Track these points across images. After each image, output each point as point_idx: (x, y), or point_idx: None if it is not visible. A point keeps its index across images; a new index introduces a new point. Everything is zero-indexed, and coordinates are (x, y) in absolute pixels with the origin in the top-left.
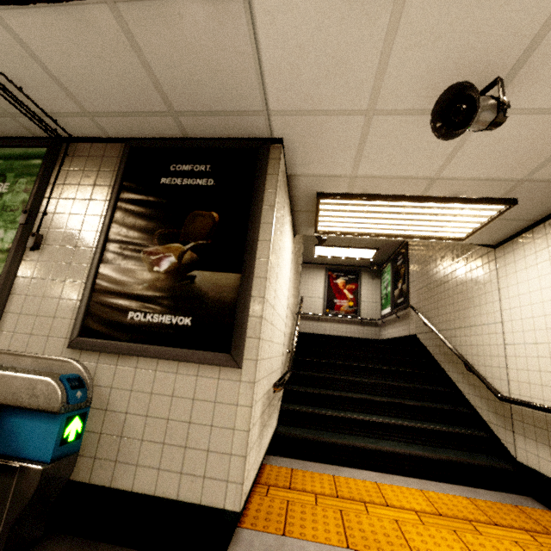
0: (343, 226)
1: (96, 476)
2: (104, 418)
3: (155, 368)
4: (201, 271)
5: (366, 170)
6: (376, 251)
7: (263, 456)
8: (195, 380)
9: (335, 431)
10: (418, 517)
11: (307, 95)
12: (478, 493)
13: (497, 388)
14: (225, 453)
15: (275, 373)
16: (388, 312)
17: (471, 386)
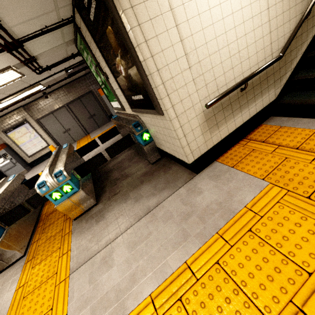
0: None
1: (159, 147)
2: (151, 132)
3: (148, 117)
4: (129, 70)
5: None
6: None
7: (231, 132)
8: (157, 120)
9: None
10: None
11: None
12: None
13: None
14: (177, 146)
15: (241, 76)
16: None
17: None
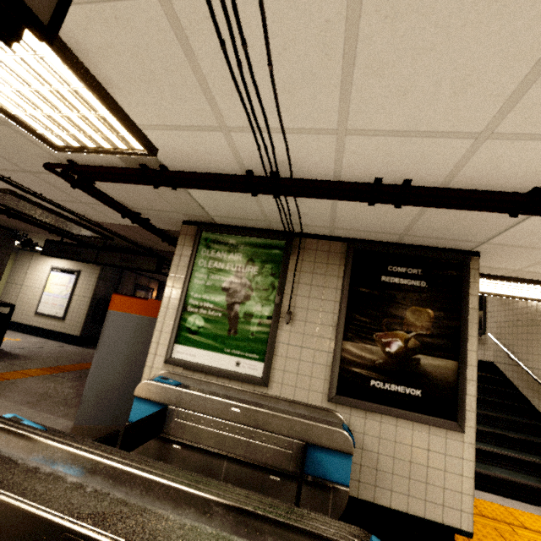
0: None
1: (362, 494)
2: (361, 455)
3: (395, 424)
4: (424, 356)
5: (533, 269)
6: None
7: None
8: (428, 436)
9: None
10: None
11: (528, 241)
12: None
13: None
14: (457, 491)
15: None
16: None
17: None
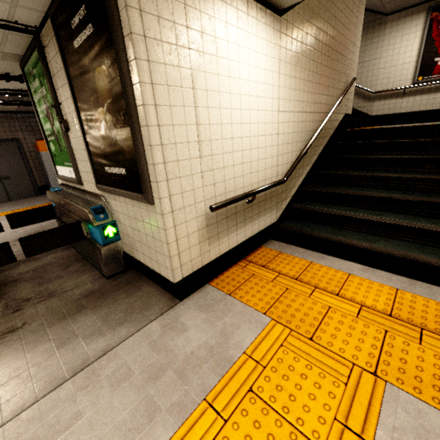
0: None
1: (129, 252)
2: (121, 227)
3: (125, 202)
4: (116, 130)
5: None
6: None
7: (231, 248)
8: (140, 210)
9: (338, 227)
10: (358, 311)
11: None
12: None
13: None
14: (162, 253)
15: (250, 187)
16: None
17: None
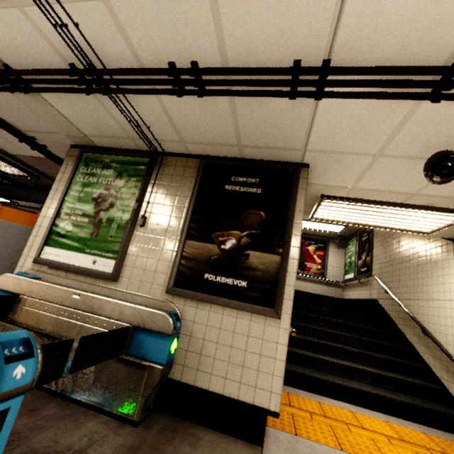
0: (333, 216)
1: (185, 377)
2: (189, 341)
3: (222, 313)
4: (253, 251)
5: (363, 185)
6: (344, 227)
7: None
8: (249, 323)
9: (315, 369)
10: (388, 440)
11: (336, 144)
12: (431, 431)
13: (449, 352)
14: (270, 373)
15: None
16: (351, 278)
17: (426, 347)
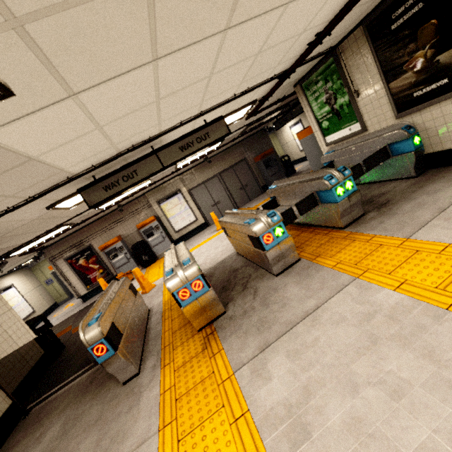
0: None
1: (435, 149)
2: (426, 133)
3: (439, 107)
4: (441, 55)
5: None
6: None
7: None
8: None
9: None
10: None
11: None
12: None
13: None
14: None
15: None
16: None
17: None
